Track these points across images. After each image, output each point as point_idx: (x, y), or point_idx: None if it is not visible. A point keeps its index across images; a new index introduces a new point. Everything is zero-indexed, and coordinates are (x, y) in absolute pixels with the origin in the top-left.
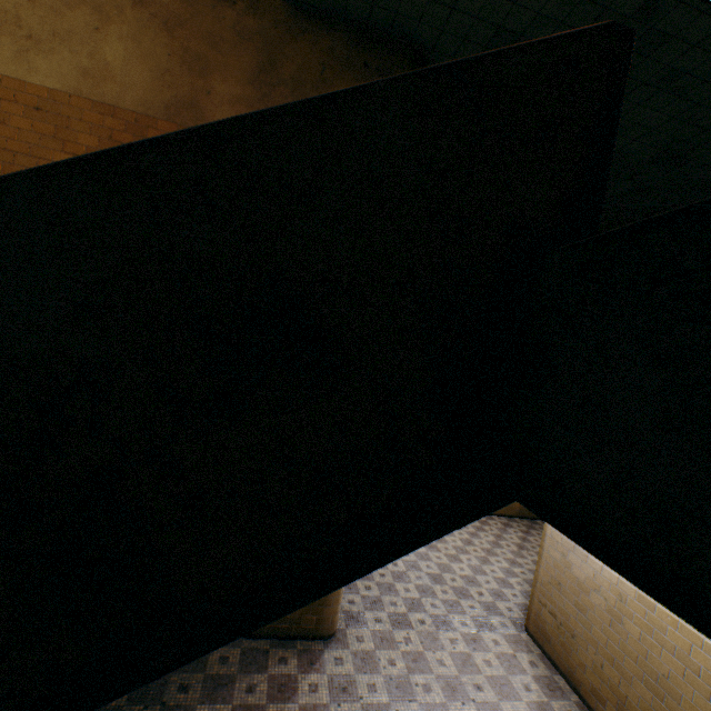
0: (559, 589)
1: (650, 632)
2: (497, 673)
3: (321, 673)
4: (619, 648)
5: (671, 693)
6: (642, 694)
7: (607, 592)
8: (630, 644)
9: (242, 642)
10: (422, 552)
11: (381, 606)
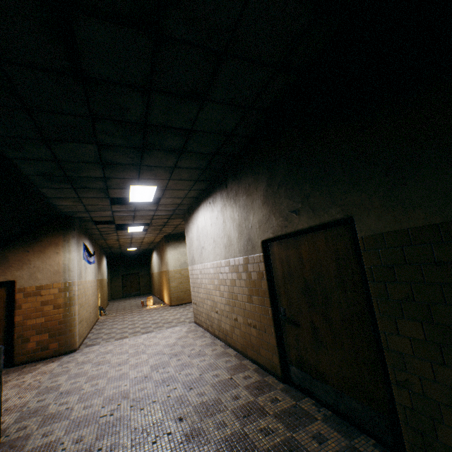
0: (194, 290)
1: (206, 276)
2: (166, 335)
3: (57, 362)
4: (204, 293)
5: (211, 293)
6: (209, 304)
7: (199, 275)
8: (205, 288)
9: (9, 369)
10: (155, 318)
11: (113, 338)
